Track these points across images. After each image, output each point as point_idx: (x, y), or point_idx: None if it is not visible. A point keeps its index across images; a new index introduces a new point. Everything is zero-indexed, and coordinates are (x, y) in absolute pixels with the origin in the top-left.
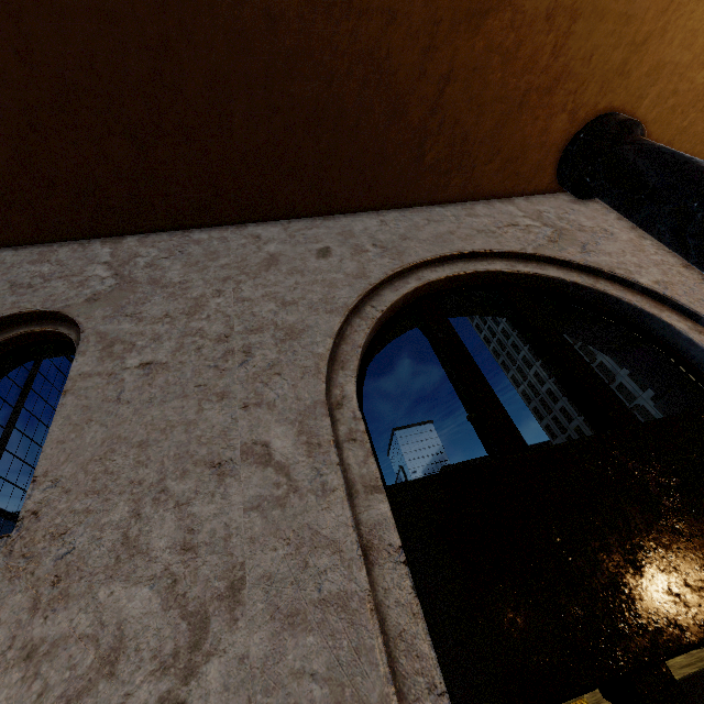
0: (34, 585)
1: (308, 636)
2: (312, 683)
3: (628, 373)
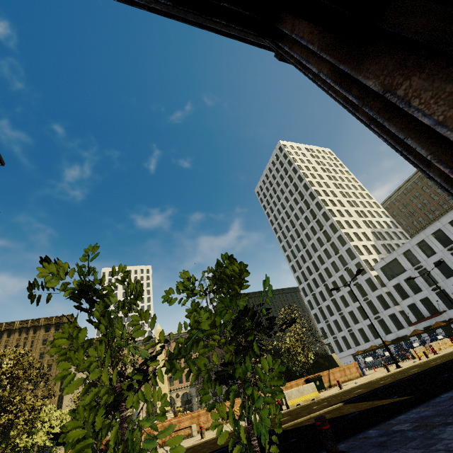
0: None
1: None
2: None
3: (346, 249)
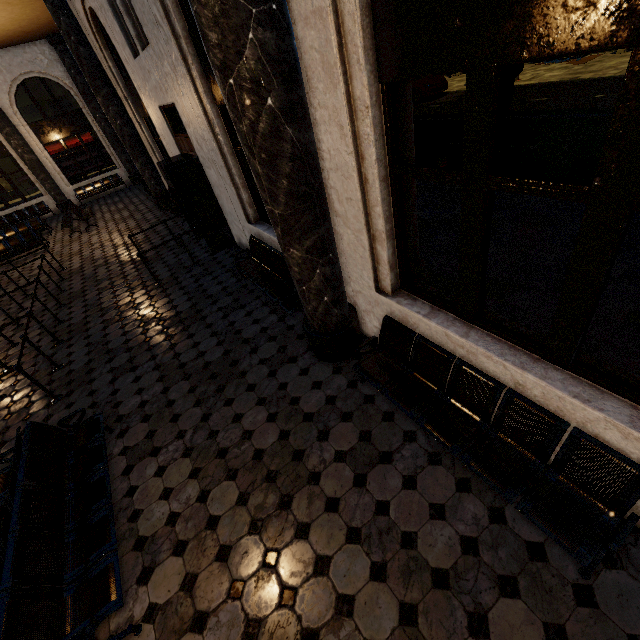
0: (159, 60)
1: (185, 82)
2: (189, 92)
3: None
